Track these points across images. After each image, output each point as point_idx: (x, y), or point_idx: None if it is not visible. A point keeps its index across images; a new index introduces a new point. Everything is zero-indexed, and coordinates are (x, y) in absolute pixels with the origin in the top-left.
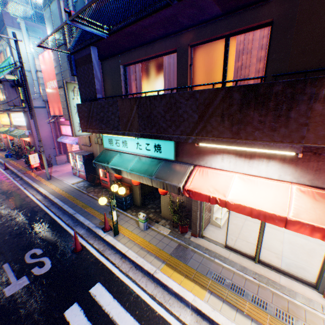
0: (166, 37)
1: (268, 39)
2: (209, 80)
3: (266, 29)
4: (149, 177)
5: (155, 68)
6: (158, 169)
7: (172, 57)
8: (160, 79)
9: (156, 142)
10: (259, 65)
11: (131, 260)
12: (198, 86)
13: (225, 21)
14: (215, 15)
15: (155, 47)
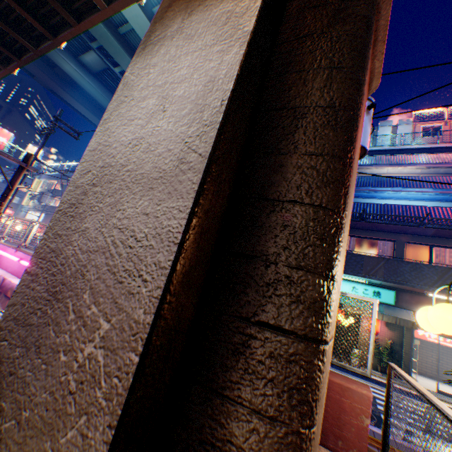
0: (387, 232)
1: (451, 253)
2: (414, 261)
3: (450, 249)
4: (379, 312)
5: (367, 243)
6: (382, 308)
7: (385, 241)
8: (371, 250)
9: (375, 289)
10: (448, 263)
11: (375, 381)
12: (435, 263)
13: (430, 238)
14: (425, 235)
15: (377, 234)
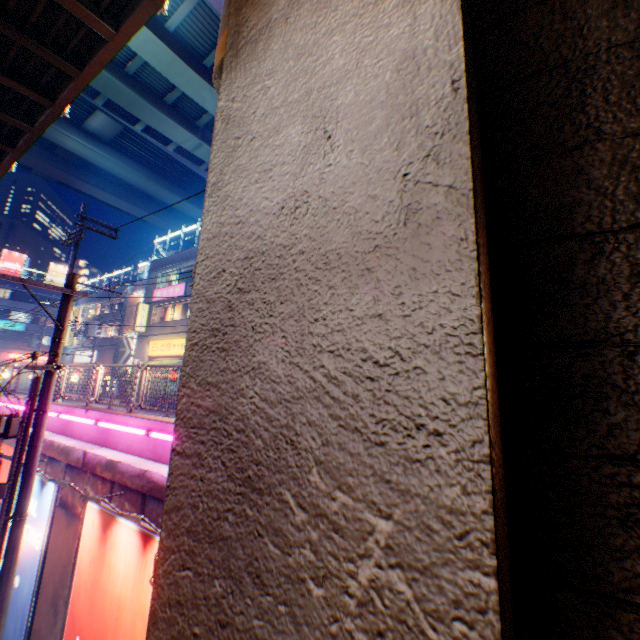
0: None
1: None
2: None
3: None
4: None
5: None
6: None
7: None
8: None
9: None
10: None
11: None
12: None
13: None
14: None
15: None
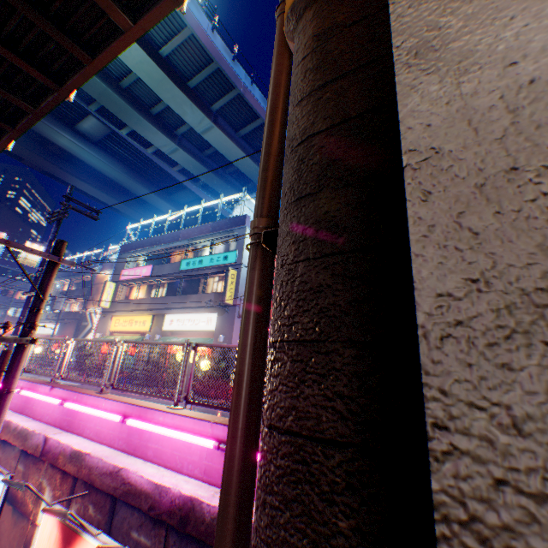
0: None
1: None
2: None
3: None
4: None
5: None
6: None
7: None
8: None
9: None
10: None
11: None
12: None
13: None
14: None
15: None
